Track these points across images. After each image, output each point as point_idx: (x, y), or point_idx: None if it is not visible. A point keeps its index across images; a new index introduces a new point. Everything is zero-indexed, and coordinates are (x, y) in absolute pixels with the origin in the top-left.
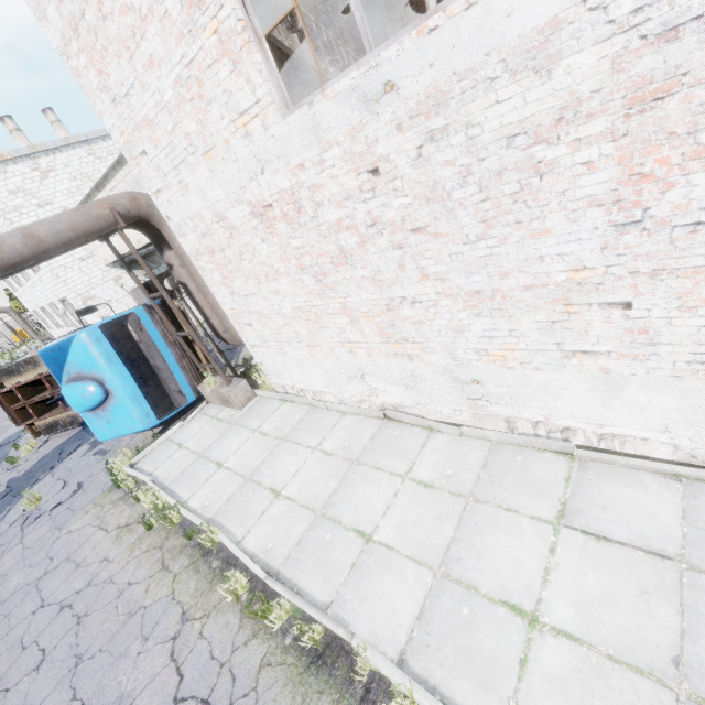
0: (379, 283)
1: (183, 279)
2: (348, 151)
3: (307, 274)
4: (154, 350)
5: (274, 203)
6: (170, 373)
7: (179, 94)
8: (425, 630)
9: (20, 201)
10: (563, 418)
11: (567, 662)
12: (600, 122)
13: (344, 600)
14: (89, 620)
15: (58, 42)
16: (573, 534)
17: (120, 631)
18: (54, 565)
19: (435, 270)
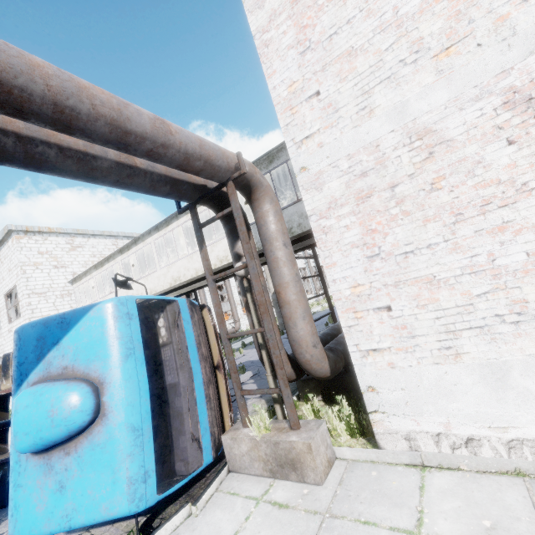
0: None
1: None
2: None
3: None
4: (183, 359)
5: None
6: (191, 402)
7: None
8: None
9: (43, 259)
10: None
11: None
12: None
13: None
14: None
15: (261, 23)
16: None
17: None
18: None
19: None
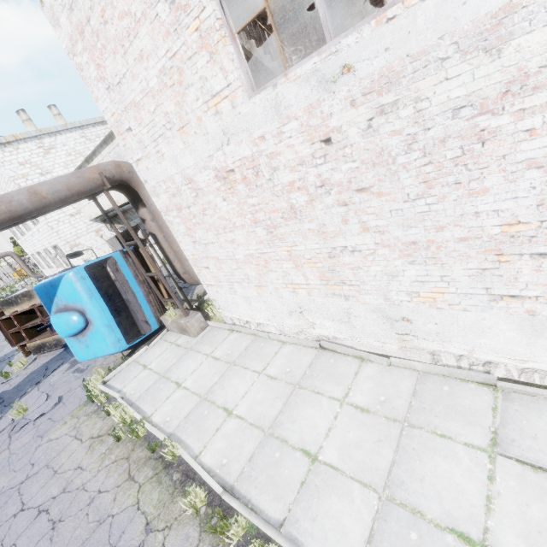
0: (323, 235)
1: (153, 230)
2: (305, 124)
3: (260, 227)
4: (127, 287)
5: (236, 168)
6: (138, 306)
7: (162, 81)
8: None
9: (27, 170)
10: (486, 353)
11: None
12: (546, 94)
13: (296, 519)
14: (63, 526)
15: (67, 43)
16: (509, 463)
17: (90, 539)
18: (35, 471)
19: (375, 224)
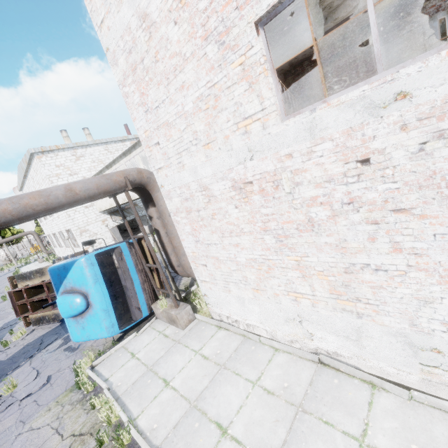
0: (342, 249)
1: (157, 226)
2: (340, 145)
3: (270, 235)
4: (127, 275)
5: (255, 181)
6: (134, 293)
7: (197, 106)
8: None
9: (60, 171)
10: None
11: None
12: None
13: None
14: None
15: (120, 77)
16: None
17: None
18: None
19: (412, 245)
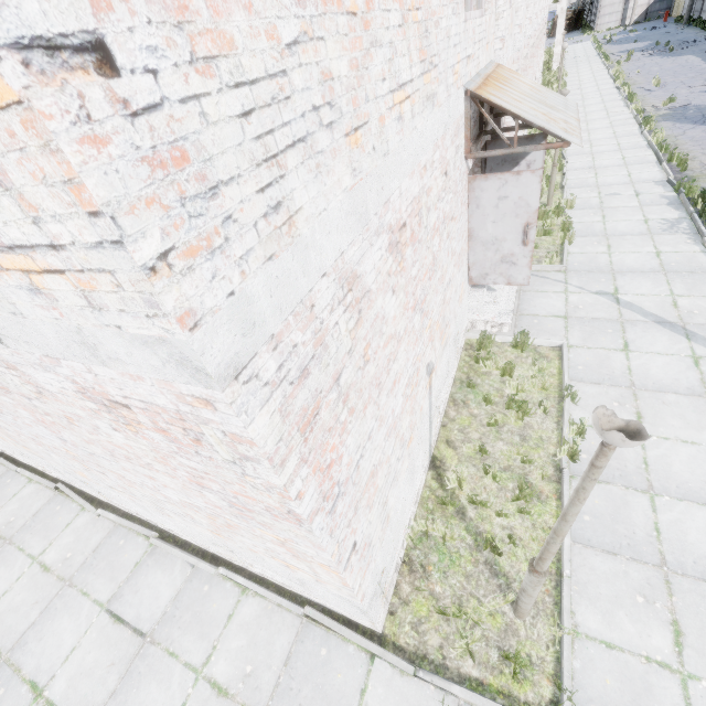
0: None
1: None
2: None
3: None
4: None
5: None
6: None
7: None
8: None
9: None
10: (144, 515)
11: None
12: None
13: None
14: None
15: None
16: (104, 617)
17: None
18: None
19: None
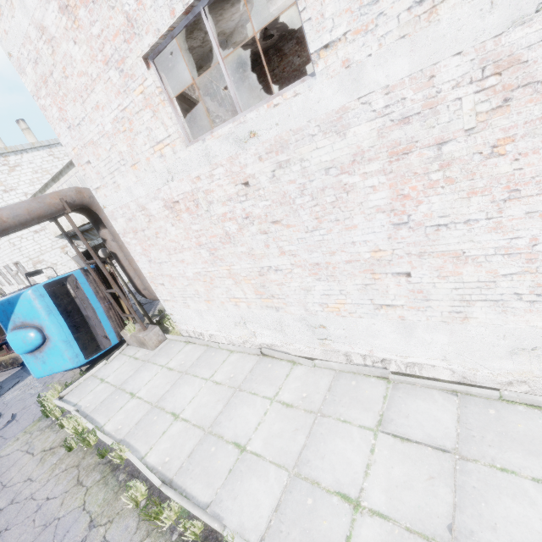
0: (253, 256)
1: (114, 249)
2: (229, 170)
3: (204, 249)
4: (87, 304)
5: (180, 200)
6: (98, 322)
7: (115, 127)
8: (280, 519)
9: None
10: (381, 351)
11: (379, 535)
12: (376, 164)
13: (220, 500)
14: (9, 534)
15: (32, 88)
16: (386, 437)
17: (35, 541)
18: None
19: (289, 249)
